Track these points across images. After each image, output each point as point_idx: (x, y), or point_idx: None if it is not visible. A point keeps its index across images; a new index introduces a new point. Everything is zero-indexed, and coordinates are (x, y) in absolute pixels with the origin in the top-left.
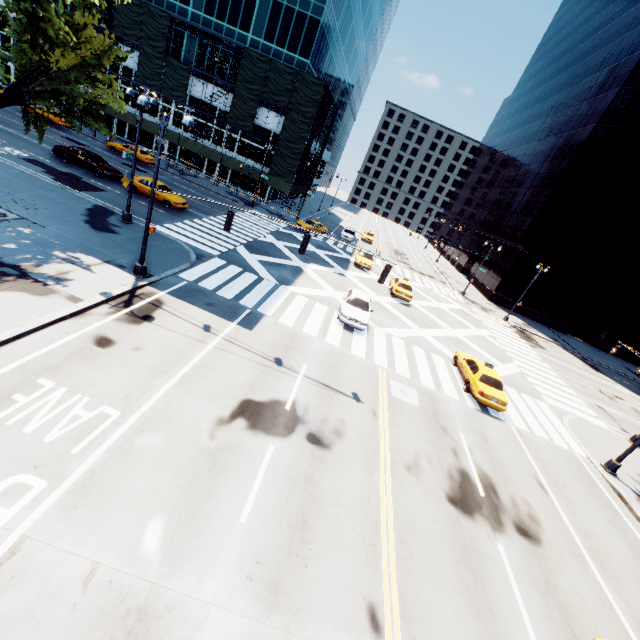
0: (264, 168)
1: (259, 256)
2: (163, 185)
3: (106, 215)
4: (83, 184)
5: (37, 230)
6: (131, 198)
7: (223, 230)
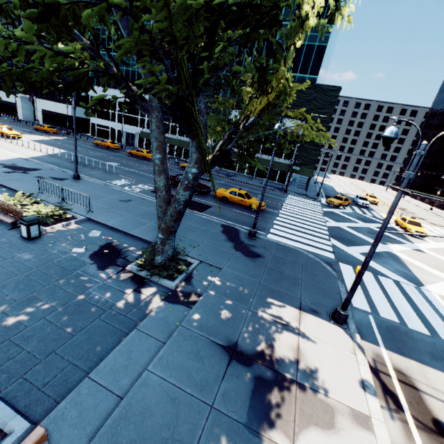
0: (283, 160)
1: (354, 247)
2: (246, 192)
3: (236, 234)
4: (195, 204)
5: (220, 276)
6: (257, 217)
7: (301, 223)
